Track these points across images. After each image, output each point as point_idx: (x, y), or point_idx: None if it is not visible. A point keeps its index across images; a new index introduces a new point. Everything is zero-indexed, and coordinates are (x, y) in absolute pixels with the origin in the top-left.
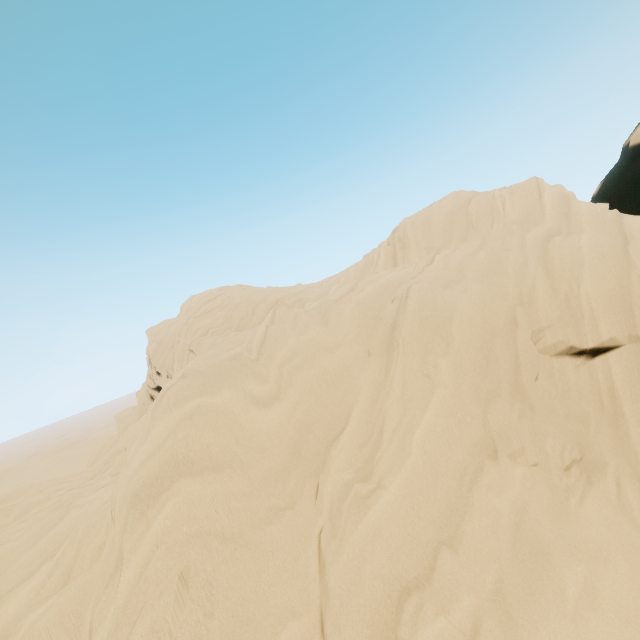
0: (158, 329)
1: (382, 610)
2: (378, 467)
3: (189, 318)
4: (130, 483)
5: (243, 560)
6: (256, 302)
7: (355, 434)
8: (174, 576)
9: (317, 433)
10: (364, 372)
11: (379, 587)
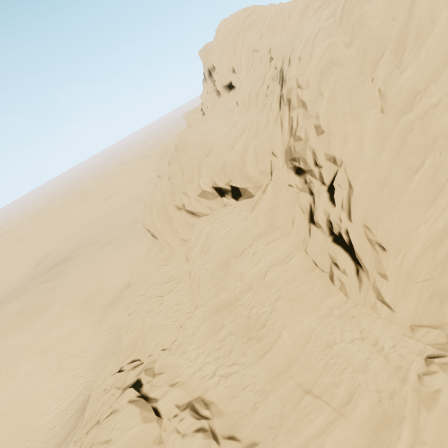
0: (207, 49)
1: (408, 99)
2: (403, 64)
3: (238, 33)
4: (317, 69)
5: (355, 95)
6: (289, 10)
7: (389, 57)
8: (344, 90)
9: (370, 59)
10: (392, 29)
11: (408, 93)
